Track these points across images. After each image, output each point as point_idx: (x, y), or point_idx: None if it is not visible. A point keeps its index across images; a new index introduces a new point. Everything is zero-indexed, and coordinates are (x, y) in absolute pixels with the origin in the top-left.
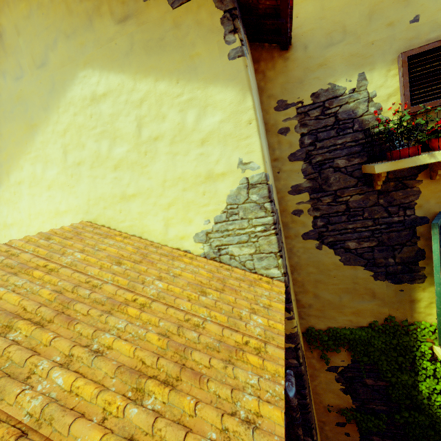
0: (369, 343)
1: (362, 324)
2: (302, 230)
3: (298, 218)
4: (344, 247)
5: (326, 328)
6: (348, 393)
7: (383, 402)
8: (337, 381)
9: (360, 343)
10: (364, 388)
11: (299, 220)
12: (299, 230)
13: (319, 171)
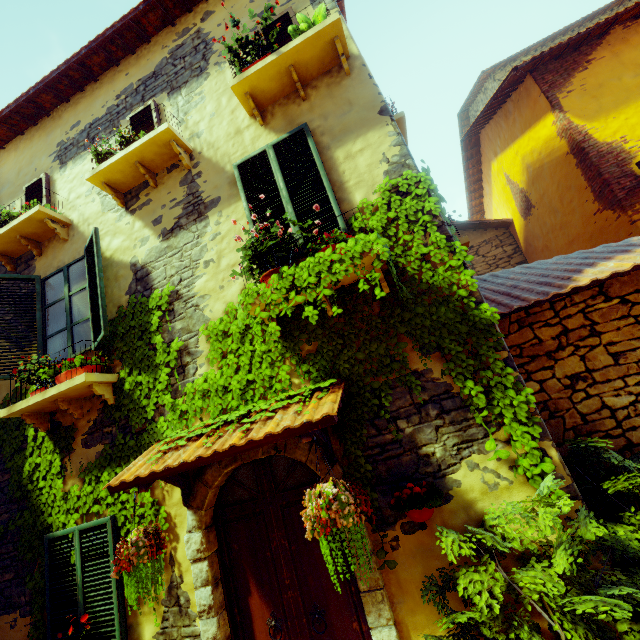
0: None
1: None
2: None
3: None
4: None
5: None
6: None
7: (7, 506)
8: None
9: None
10: None
11: None
12: None
13: None
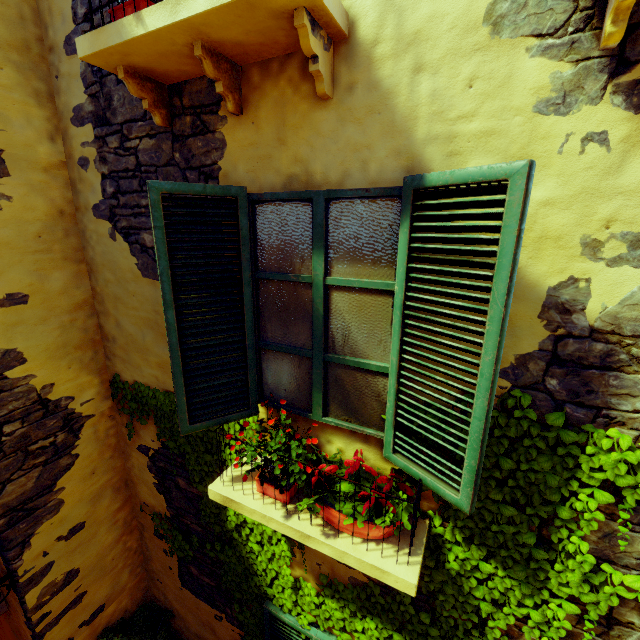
0: (172, 420)
1: (169, 388)
2: (92, 199)
3: (86, 173)
4: (141, 241)
5: (133, 382)
6: (162, 492)
7: (198, 519)
8: (150, 470)
9: (164, 417)
10: (177, 491)
11: (87, 178)
12: (89, 198)
13: (101, 79)
